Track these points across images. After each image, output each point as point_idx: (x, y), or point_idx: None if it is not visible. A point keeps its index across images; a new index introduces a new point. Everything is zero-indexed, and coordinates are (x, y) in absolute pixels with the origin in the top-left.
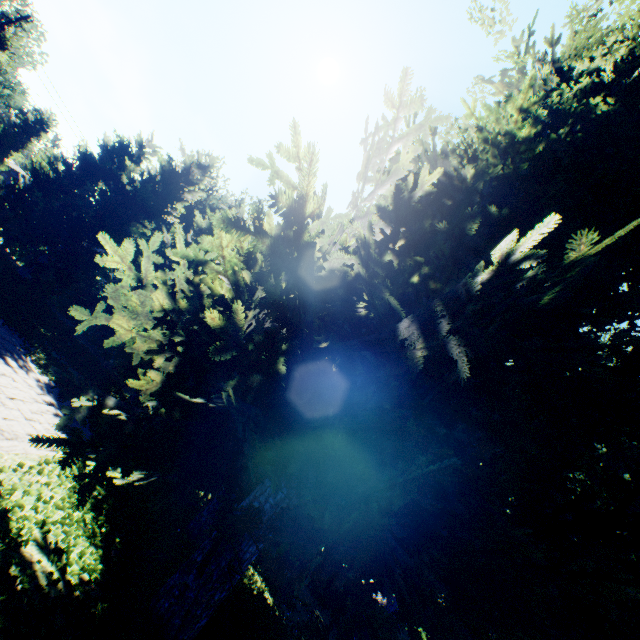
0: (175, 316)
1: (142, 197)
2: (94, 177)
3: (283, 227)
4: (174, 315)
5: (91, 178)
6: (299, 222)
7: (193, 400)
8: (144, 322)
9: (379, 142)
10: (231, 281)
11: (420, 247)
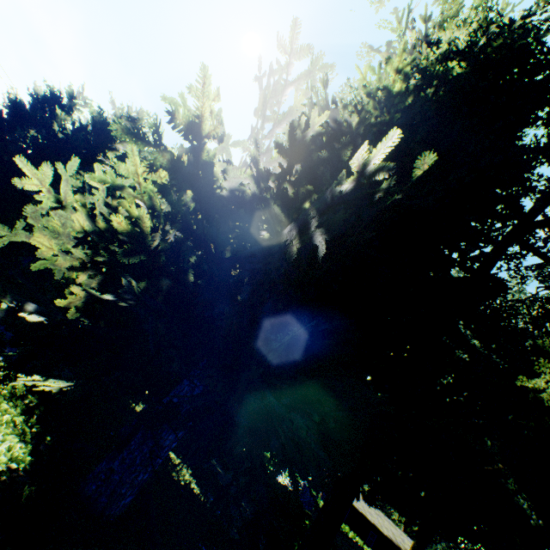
0: (96, 237)
1: (74, 145)
2: (25, 124)
3: (187, 151)
4: (95, 237)
5: (22, 125)
6: (197, 141)
7: (104, 297)
8: (66, 242)
9: (275, 84)
10: (147, 206)
11: (316, 184)
